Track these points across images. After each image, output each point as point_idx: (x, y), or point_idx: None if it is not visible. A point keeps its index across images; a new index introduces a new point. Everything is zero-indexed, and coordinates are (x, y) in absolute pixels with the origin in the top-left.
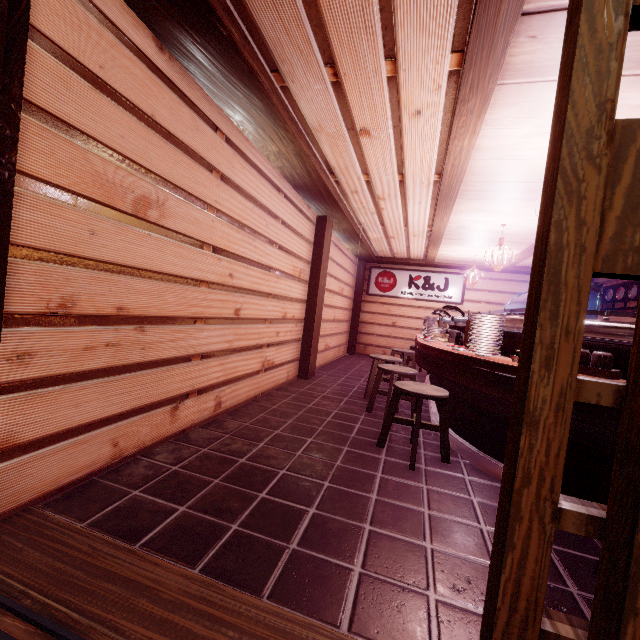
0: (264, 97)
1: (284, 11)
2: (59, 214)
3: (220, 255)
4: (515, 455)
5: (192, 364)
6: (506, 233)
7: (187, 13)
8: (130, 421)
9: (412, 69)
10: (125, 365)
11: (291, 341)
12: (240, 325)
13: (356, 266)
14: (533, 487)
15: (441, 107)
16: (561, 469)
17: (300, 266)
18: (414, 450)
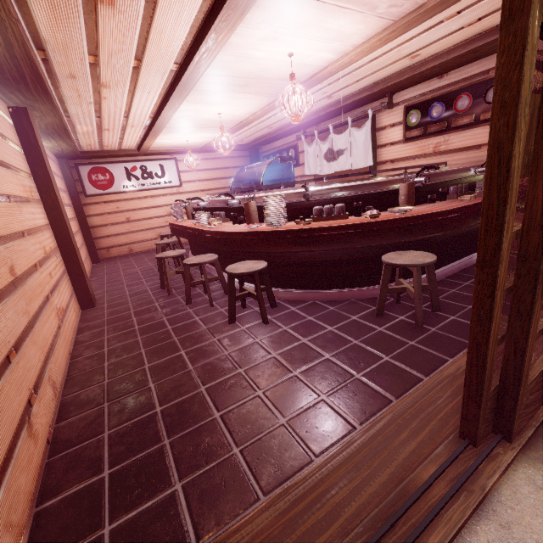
0: None
1: None
2: None
3: None
4: (493, 279)
5: (13, 365)
6: (216, 120)
7: None
8: (5, 487)
9: None
10: None
11: (61, 276)
12: (22, 286)
13: (59, 166)
14: (500, 289)
15: None
16: (506, 276)
17: (27, 183)
18: (264, 311)
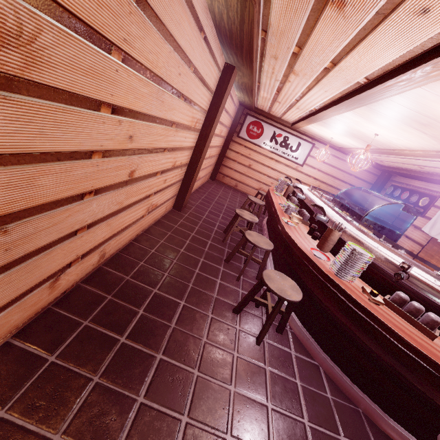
0: None
1: None
2: None
3: (121, 116)
4: None
5: (76, 237)
6: (370, 137)
7: None
8: None
9: None
10: None
11: (174, 183)
12: (133, 184)
13: (236, 110)
14: None
15: None
16: None
17: (198, 116)
18: (264, 334)
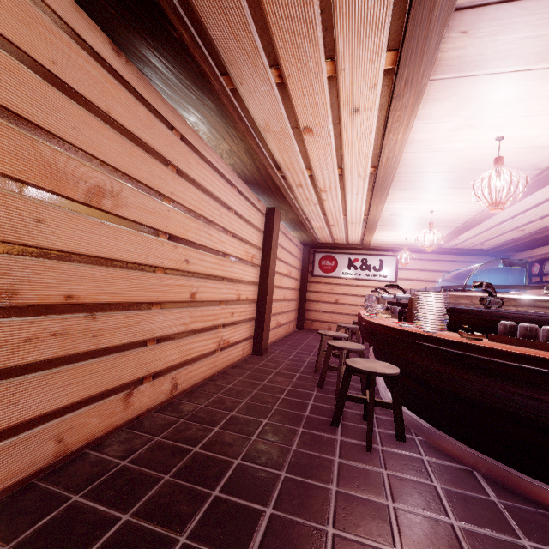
0: (215, 98)
1: (231, 15)
2: (1, 201)
3: (176, 242)
4: None
5: (147, 348)
6: (433, 219)
7: (140, 17)
8: (78, 413)
9: (350, 68)
10: (73, 354)
11: (245, 320)
12: (196, 308)
13: (301, 251)
14: None
15: (377, 104)
16: None
17: (252, 252)
18: (370, 430)
